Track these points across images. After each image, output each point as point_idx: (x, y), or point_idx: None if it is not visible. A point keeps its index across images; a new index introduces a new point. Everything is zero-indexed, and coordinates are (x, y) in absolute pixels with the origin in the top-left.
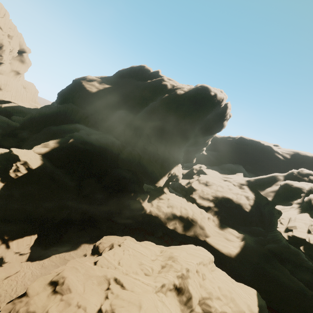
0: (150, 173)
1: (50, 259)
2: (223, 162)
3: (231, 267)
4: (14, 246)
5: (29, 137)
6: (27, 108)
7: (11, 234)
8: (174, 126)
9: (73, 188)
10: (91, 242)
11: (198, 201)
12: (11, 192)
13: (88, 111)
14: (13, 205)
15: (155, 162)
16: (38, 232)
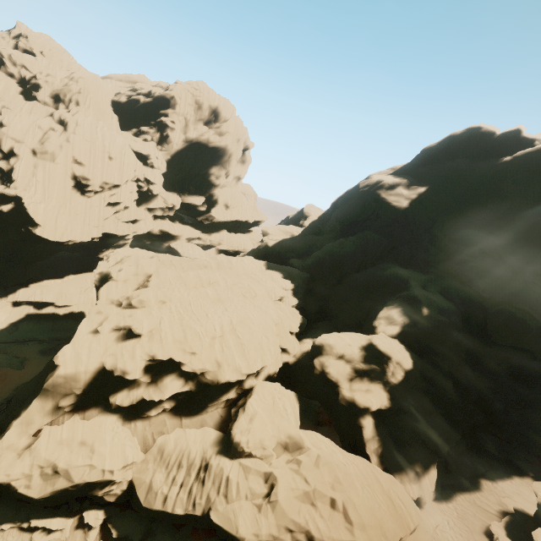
0: None
1: (457, 502)
2: None
3: None
4: (427, 482)
5: (328, 293)
6: (289, 239)
7: (420, 465)
8: None
9: (452, 390)
10: (490, 478)
11: None
12: (399, 404)
13: (397, 240)
14: (407, 423)
15: None
16: (436, 460)
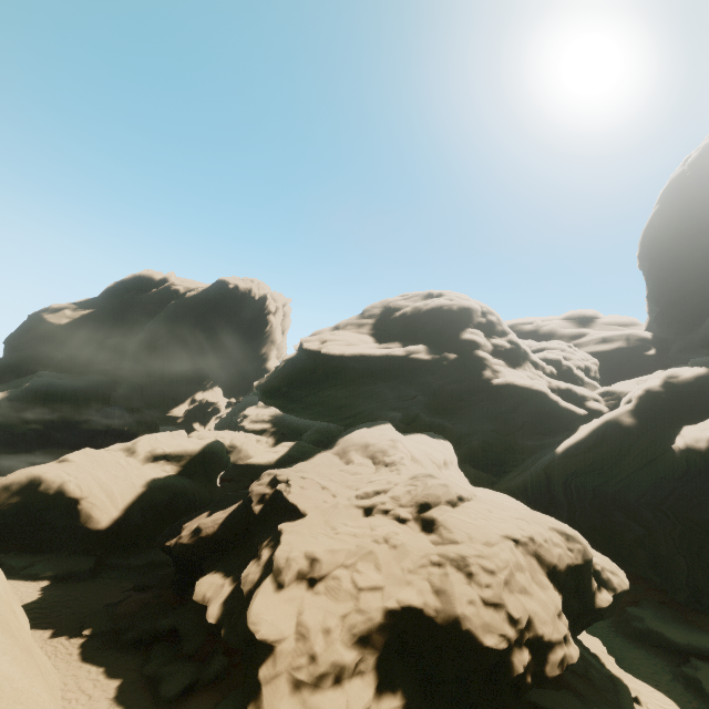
0: (158, 403)
1: None
2: None
3: None
4: None
5: None
6: None
7: None
8: (188, 338)
9: (35, 437)
10: None
11: (247, 427)
12: None
13: (60, 353)
14: None
15: (168, 390)
16: None
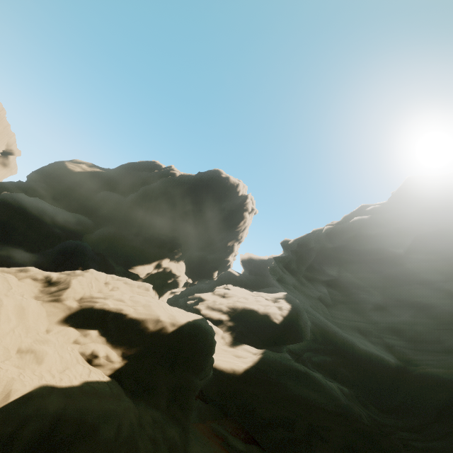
0: (125, 255)
1: None
2: (264, 288)
3: (233, 394)
4: None
5: None
6: None
7: None
8: (173, 206)
9: None
10: None
11: (203, 311)
12: None
13: (62, 192)
14: None
15: (138, 247)
16: None
